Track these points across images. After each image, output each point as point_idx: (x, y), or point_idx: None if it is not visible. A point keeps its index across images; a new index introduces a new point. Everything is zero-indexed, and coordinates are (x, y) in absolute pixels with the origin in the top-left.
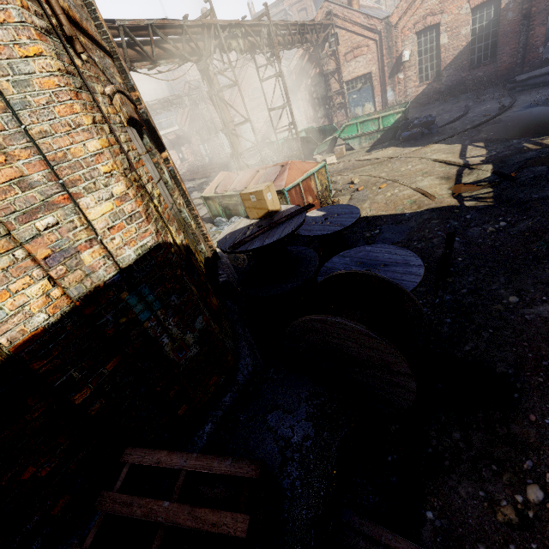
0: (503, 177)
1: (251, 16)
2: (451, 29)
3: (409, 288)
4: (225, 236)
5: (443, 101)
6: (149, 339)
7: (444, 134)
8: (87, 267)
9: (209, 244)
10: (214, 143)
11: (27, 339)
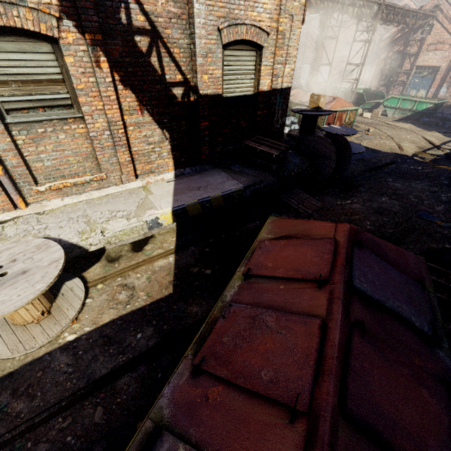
0: (447, 156)
1: None
2: None
3: (353, 152)
4: (295, 108)
5: None
6: (274, 112)
7: None
8: (278, 82)
9: None
10: (295, 71)
11: (262, 91)
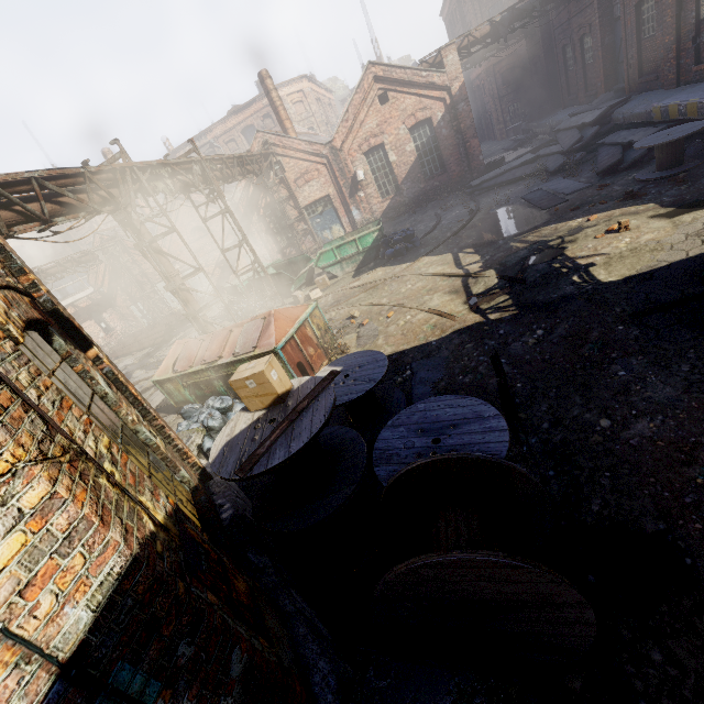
0: (512, 280)
1: (169, 152)
2: (396, 147)
3: (502, 453)
4: (220, 450)
5: (412, 213)
6: None
7: (429, 245)
8: None
9: (191, 461)
10: (152, 300)
11: None
